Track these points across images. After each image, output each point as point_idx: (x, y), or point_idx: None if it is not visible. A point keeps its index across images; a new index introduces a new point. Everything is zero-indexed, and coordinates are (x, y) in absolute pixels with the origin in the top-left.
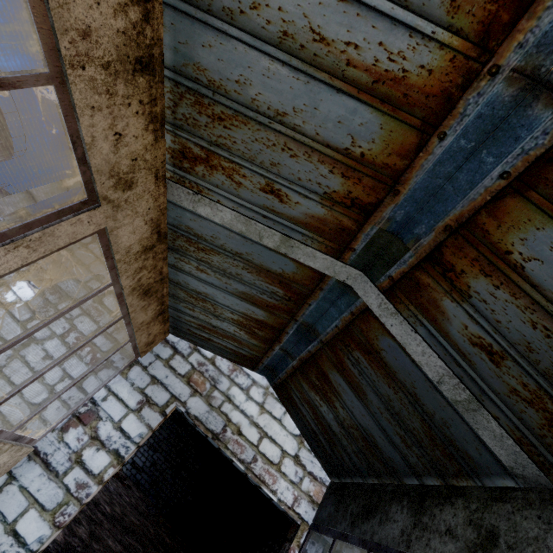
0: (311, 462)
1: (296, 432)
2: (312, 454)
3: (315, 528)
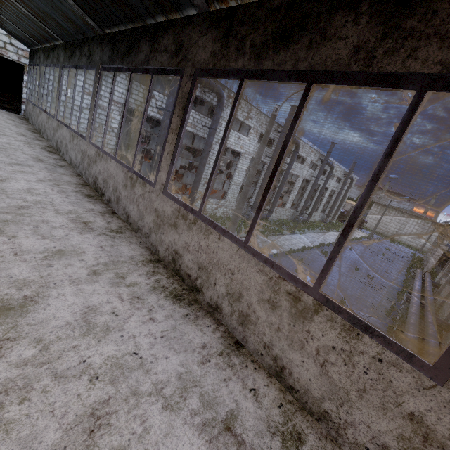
0: (18, 44)
1: (5, 33)
2: (17, 41)
3: (29, 65)
